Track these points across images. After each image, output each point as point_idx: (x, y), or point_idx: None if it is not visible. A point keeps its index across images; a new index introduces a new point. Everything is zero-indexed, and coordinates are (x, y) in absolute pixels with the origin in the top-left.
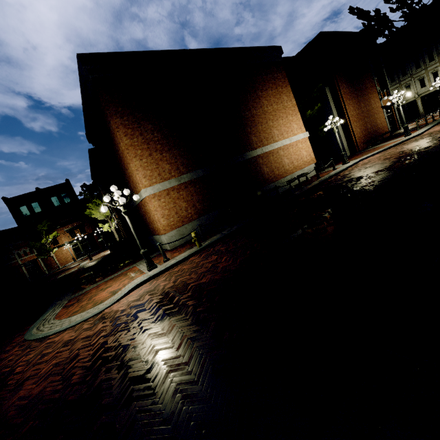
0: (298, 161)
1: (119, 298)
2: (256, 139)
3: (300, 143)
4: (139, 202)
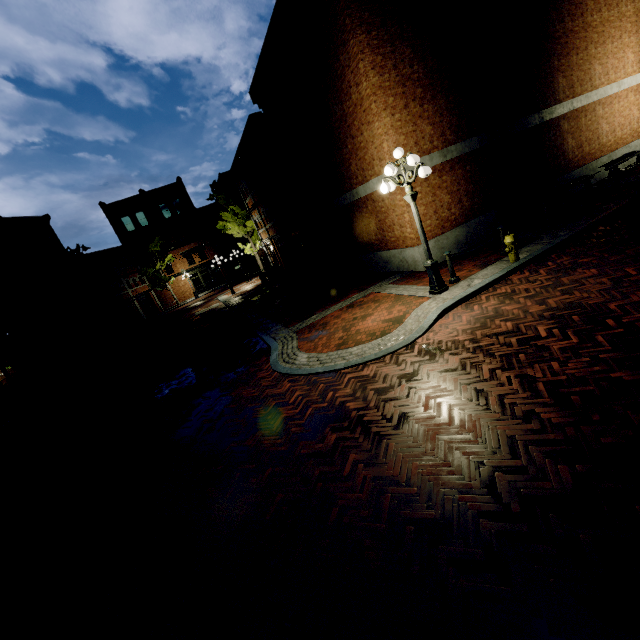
0: (622, 130)
1: (428, 326)
2: (564, 82)
3: (632, 93)
4: (364, 195)
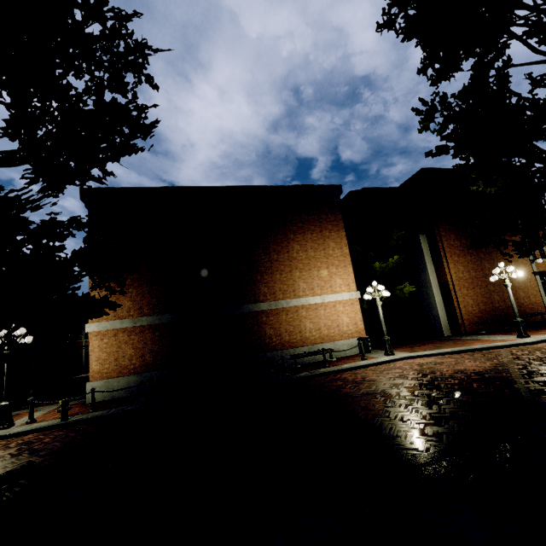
0: (329, 329)
1: None
2: (266, 289)
3: (341, 304)
4: None
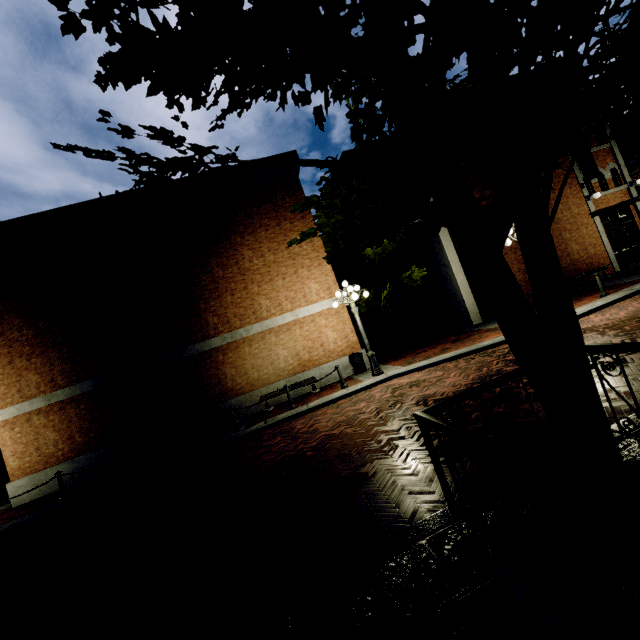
0: (311, 352)
1: None
2: (216, 319)
3: (322, 316)
4: None
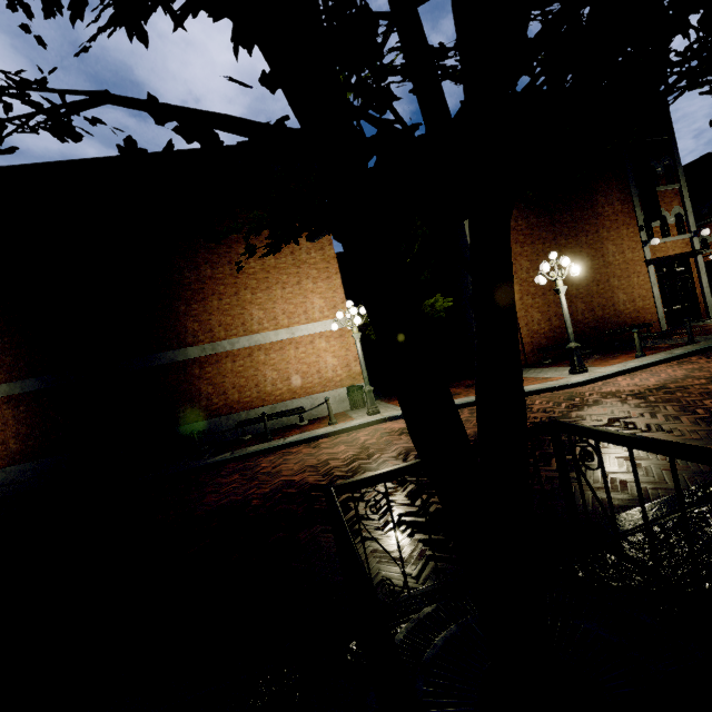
0: (305, 378)
1: None
2: (196, 326)
3: (323, 338)
4: None
